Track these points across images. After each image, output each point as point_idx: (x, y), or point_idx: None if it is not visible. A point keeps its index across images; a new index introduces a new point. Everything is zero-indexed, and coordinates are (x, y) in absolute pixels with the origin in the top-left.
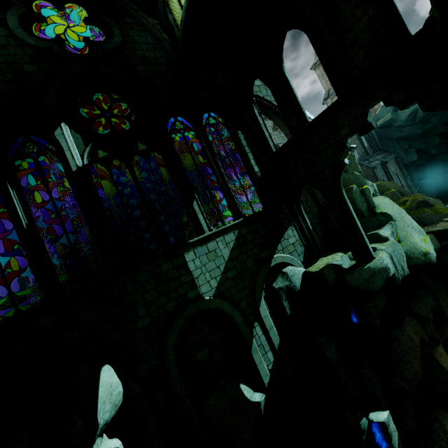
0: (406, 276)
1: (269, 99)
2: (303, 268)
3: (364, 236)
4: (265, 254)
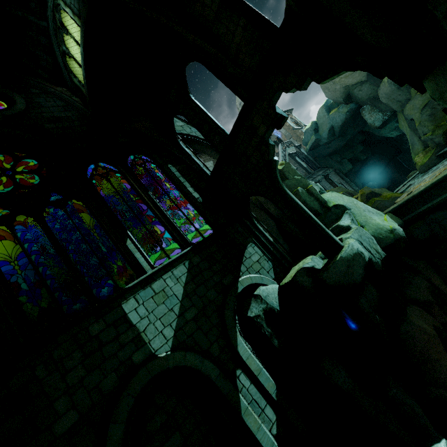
0: (384, 258)
1: (195, 135)
2: (277, 285)
3: (323, 227)
4: (228, 280)
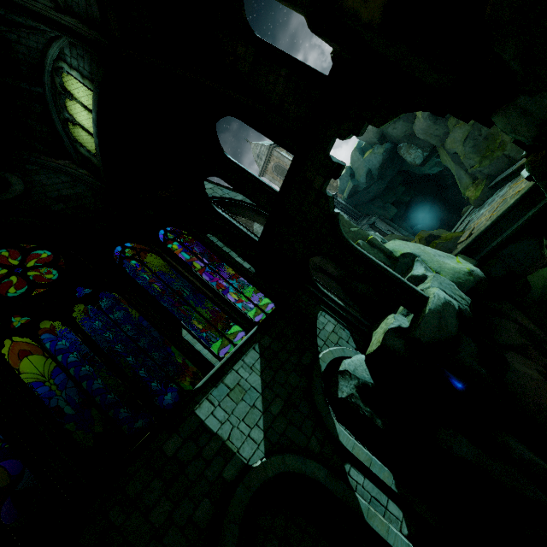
0: (470, 304)
1: (229, 196)
2: (361, 355)
3: (402, 279)
4: (307, 358)
